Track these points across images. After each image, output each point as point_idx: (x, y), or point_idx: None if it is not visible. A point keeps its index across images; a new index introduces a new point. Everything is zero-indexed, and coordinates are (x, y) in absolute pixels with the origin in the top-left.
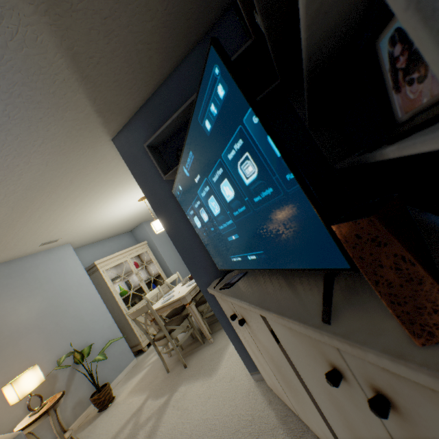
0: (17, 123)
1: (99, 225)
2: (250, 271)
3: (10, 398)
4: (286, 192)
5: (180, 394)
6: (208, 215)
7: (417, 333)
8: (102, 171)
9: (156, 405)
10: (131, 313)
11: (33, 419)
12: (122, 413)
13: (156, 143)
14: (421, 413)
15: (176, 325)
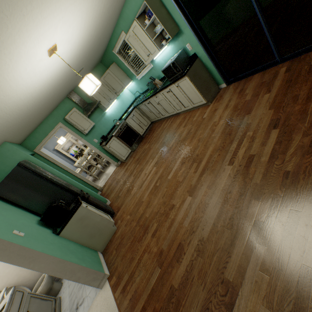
0: None
1: None
2: None
3: None
4: None
5: None
6: None
7: None
8: None
9: None
10: None
11: None
12: None
13: None
14: None
15: None
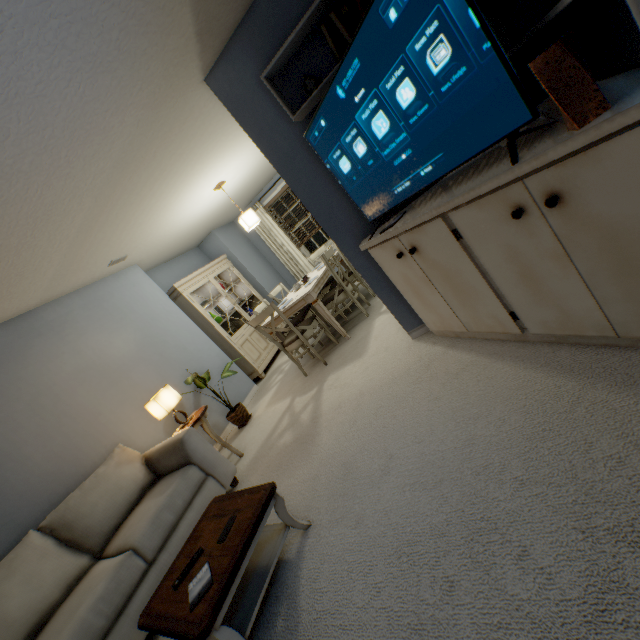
0: (124, 60)
1: (168, 233)
2: (410, 209)
3: (157, 414)
4: (480, 65)
5: (331, 381)
6: (368, 143)
7: (578, 122)
8: (186, 137)
9: (308, 397)
10: (254, 319)
11: (189, 426)
12: (270, 418)
13: (273, 74)
14: (577, 184)
15: (306, 326)
